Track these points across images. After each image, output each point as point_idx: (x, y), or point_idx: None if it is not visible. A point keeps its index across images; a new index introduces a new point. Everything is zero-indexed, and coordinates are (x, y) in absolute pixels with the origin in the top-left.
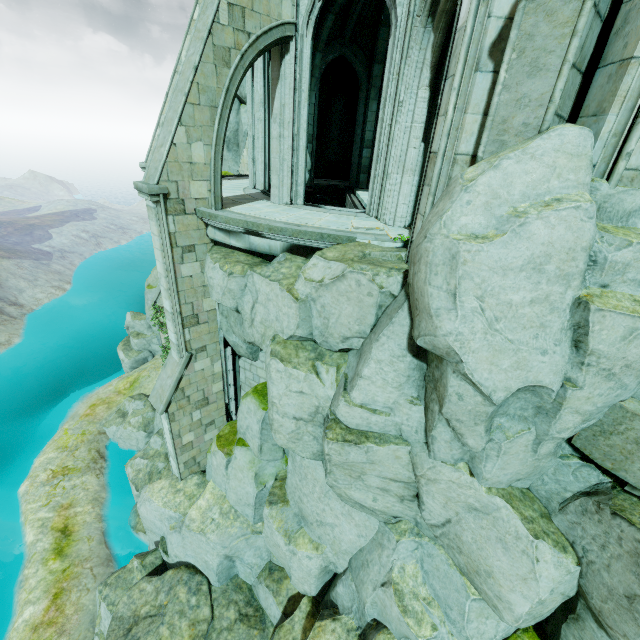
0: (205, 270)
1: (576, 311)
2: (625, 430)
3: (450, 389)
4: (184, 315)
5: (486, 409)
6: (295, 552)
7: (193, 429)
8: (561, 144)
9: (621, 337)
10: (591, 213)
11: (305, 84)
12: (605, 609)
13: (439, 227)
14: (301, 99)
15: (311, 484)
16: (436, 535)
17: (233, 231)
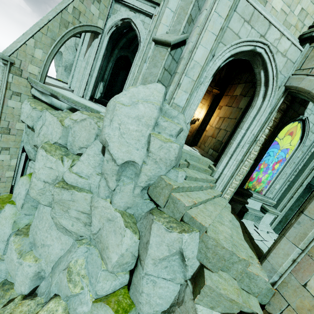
0: (22, 104)
1: (149, 137)
2: (160, 185)
3: (105, 158)
4: (1, 126)
5: (116, 168)
6: (22, 263)
7: None
8: (156, 88)
9: (158, 147)
10: (157, 108)
11: (102, 53)
12: (141, 252)
13: (113, 98)
14: (98, 57)
15: (44, 222)
16: (94, 238)
17: (45, 93)
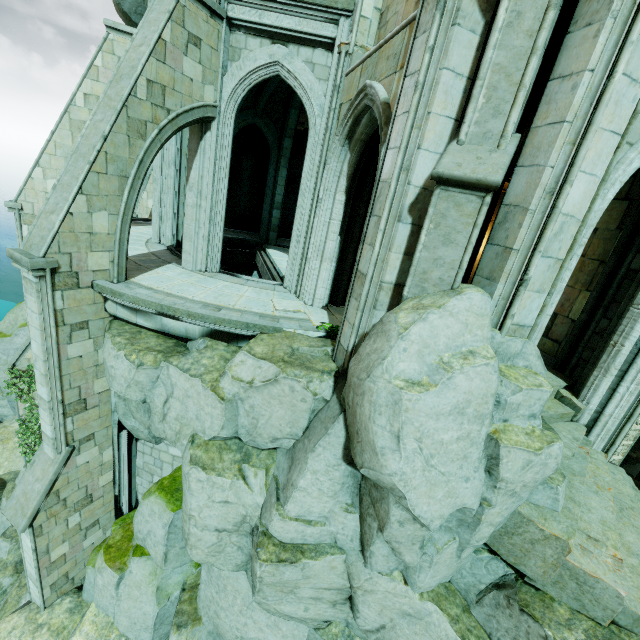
0: (103, 355)
1: (489, 445)
2: (523, 532)
3: (392, 518)
4: (67, 402)
5: (423, 533)
6: None
7: (68, 538)
8: (470, 305)
9: (521, 467)
10: (496, 368)
11: (225, 161)
12: None
13: (382, 371)
14: (220, 174)
15: (231, 596)
16: None
17: (141, 310)
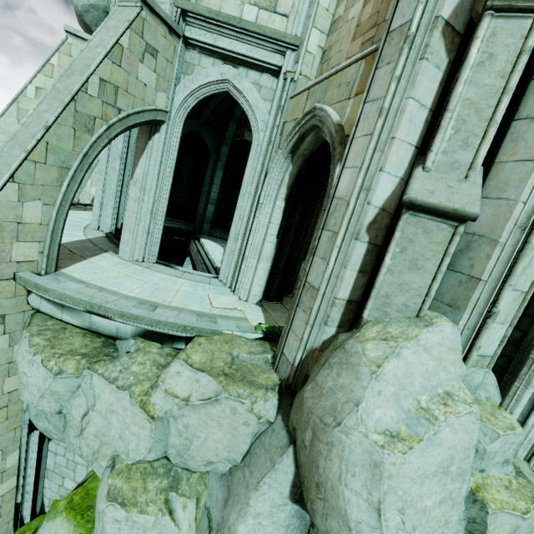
0: (16, 358)
1: (472, 506)
2: None
3: None
4: None
5: None
6: None
7: None
8: (442, 339)
9: (508, 533)
10: (478, 415)
11: (171, 161)
12: None
13: (356, 421)
14: (165, 172)
15: None
16: None
17: (69, 305)
